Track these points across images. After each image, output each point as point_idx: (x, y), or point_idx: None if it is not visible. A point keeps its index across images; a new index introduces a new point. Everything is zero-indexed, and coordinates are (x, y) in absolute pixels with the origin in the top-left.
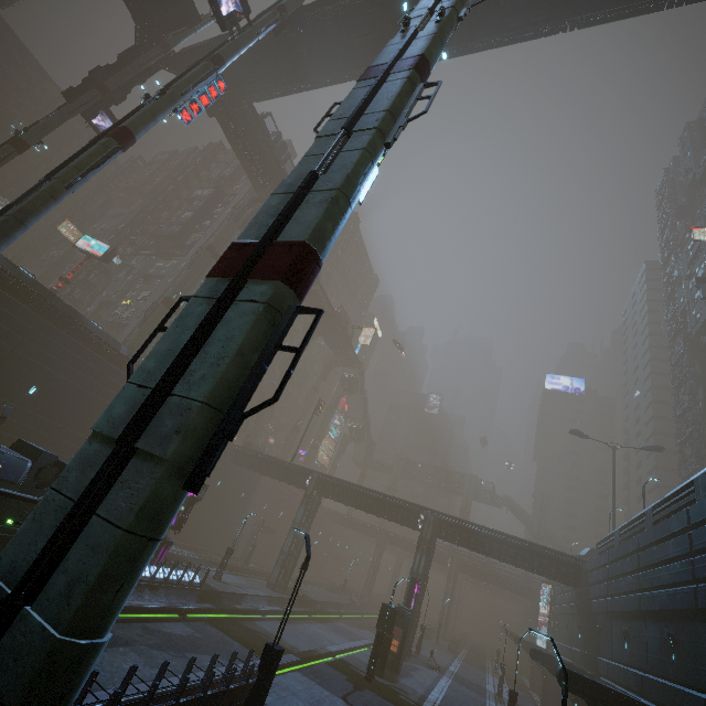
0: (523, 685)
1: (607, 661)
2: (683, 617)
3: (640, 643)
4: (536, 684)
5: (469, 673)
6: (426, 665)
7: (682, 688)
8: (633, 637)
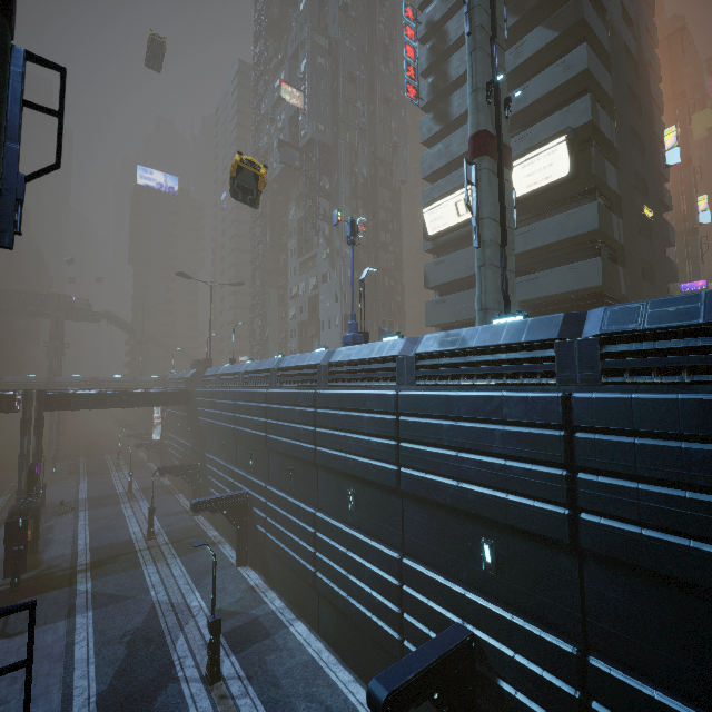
0: (142, 462)
1: (211, 457)
2: (258, 446)
3: (233, 452)
4: (152, 456)
5: (98, 487)
6: (58, 514)
7: (255, 481)
8: (229, 447)
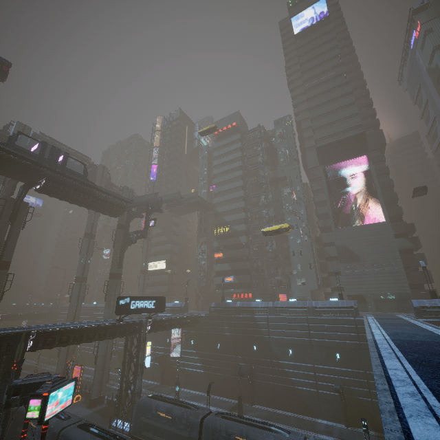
0: None
1: None
2: None
3: None
4: None
5: None
6: None
7: None
8: None
